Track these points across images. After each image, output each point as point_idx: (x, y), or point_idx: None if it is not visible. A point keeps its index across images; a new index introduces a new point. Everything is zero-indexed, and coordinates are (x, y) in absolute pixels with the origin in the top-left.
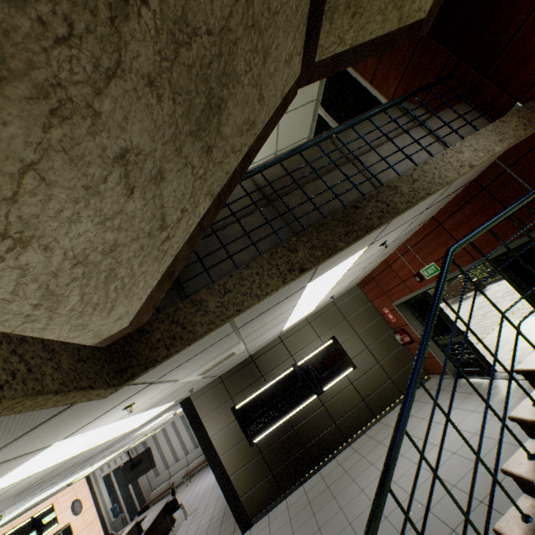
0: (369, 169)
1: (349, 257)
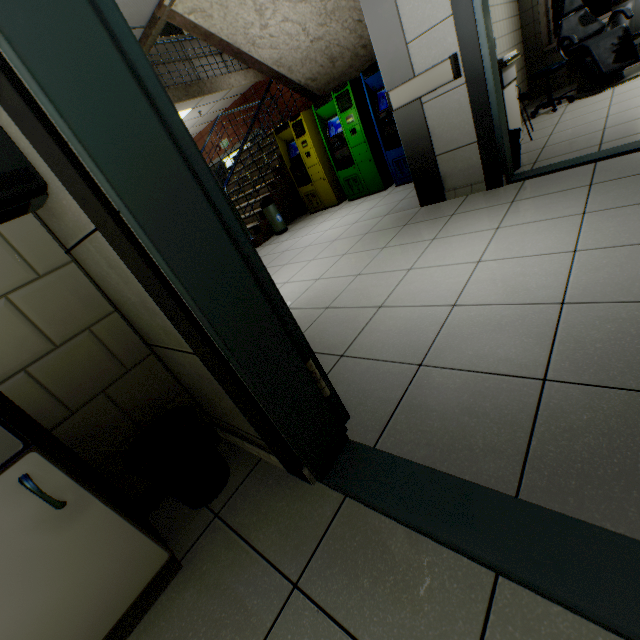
0: (196, 69)
1: (183, 112)
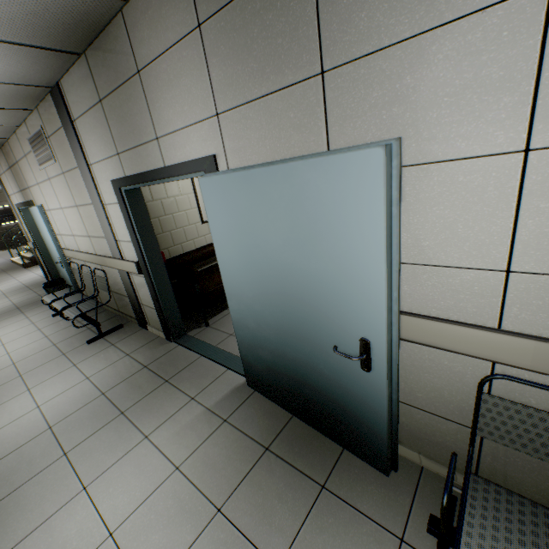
0: None
1: None
